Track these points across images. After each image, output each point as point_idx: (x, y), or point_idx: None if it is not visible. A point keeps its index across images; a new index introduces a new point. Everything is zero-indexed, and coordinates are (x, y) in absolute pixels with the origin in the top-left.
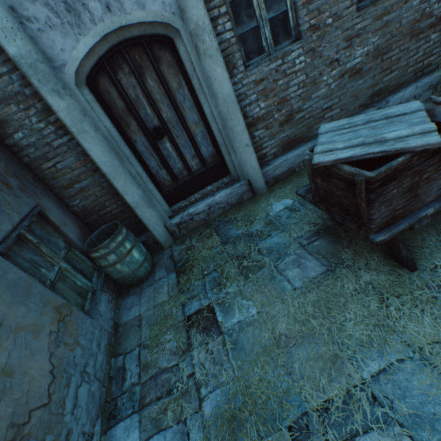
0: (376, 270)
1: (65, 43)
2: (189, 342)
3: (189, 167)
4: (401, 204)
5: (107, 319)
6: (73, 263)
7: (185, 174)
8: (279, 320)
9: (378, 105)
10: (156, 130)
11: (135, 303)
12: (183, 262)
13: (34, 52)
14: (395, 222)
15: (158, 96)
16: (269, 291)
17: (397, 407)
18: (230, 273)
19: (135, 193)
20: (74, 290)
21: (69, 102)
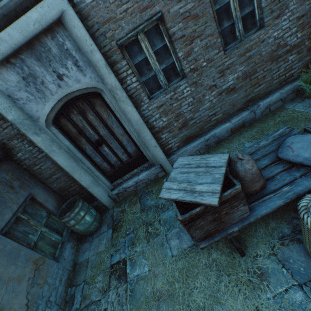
0: (221, 250)
1: (38, 107)
2: (109, 285)
3: (121, 159)
4: (212, 227)
5: (69, 261)
6: (51, 225)
7: (119, 163)
8: (158, 279)
9: (251, 108)
10: (97, 142)
11: (87, 248)
12: (117, 222)
13: (22, 115)
14: (212, 235)
15: (96, 123)
16: (158, 254)
17: None
18: (140, 235)
19: (87, 179)
20: (50, 244)
21: (43, 136)
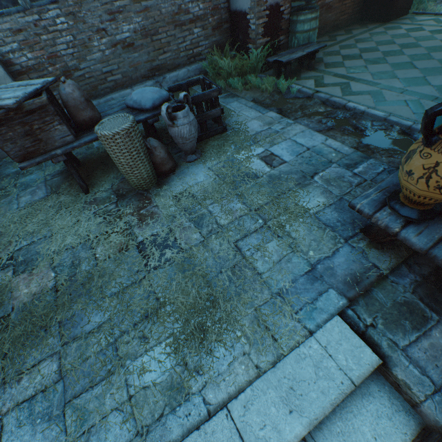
0: (71, 194)
1: None
2: None
3: None
4: (29, 144)
5: None
6: None
7: None
8: None
9: (158, 79)
10: None
11: None
12: None
13: None
14: (35, 156)
15: None
16: (1, 210)
17: (19, 259)
18: None
19: None
20: None
21: None
